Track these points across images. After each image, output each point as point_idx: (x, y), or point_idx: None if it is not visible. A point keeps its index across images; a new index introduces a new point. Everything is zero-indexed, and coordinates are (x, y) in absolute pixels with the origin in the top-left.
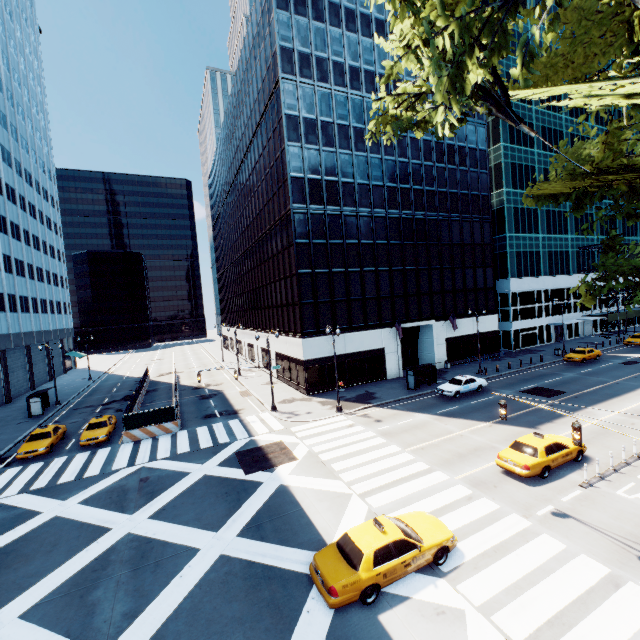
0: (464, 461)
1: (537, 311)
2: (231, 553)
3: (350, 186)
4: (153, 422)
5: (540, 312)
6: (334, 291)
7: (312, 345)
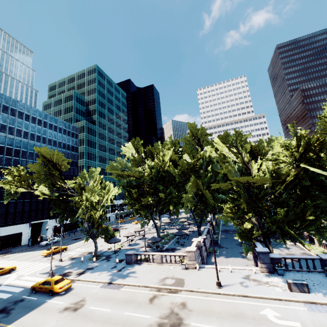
0: (33, 258)
1: None
2: None
3: None
4: None
5: None
6: None
7: None
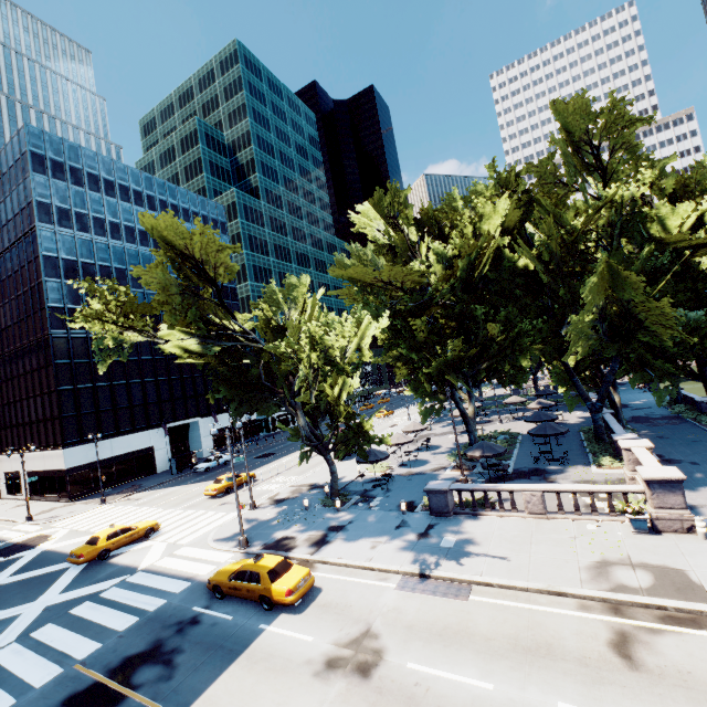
0: (189, 500)
1: None
2: (4, 583)
3: None
4: None
5: None
6: (99, 402)
7: (75, 454)
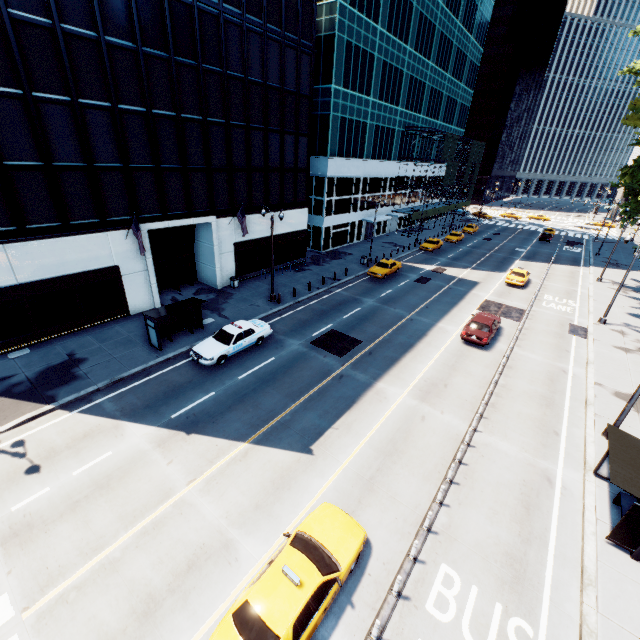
0: None
1: (353, 204)
2: None
3: None
4: None
5: (356, 205)
6: None
7: None
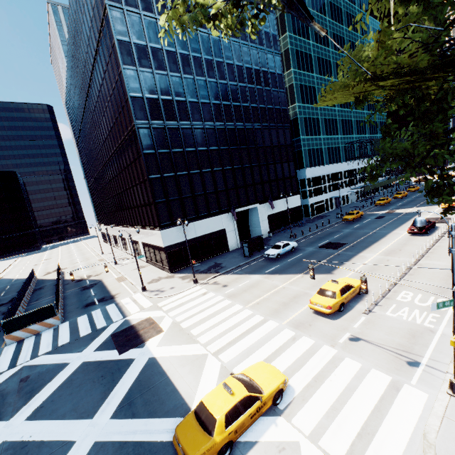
0: (287, 308)
1: (323, 189)
2: (105, 438)
3: (183, 104)
4: (34, 321)
5: (325, 190)
6: (181, 190)
7: (169, 234)
